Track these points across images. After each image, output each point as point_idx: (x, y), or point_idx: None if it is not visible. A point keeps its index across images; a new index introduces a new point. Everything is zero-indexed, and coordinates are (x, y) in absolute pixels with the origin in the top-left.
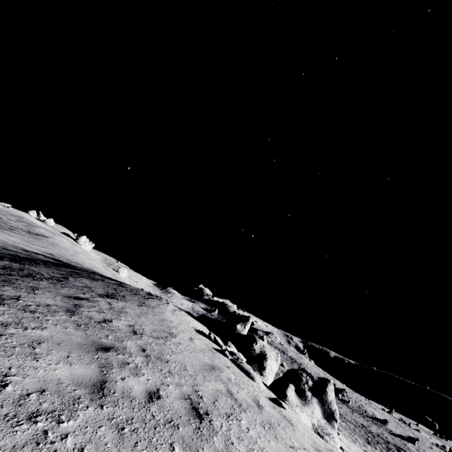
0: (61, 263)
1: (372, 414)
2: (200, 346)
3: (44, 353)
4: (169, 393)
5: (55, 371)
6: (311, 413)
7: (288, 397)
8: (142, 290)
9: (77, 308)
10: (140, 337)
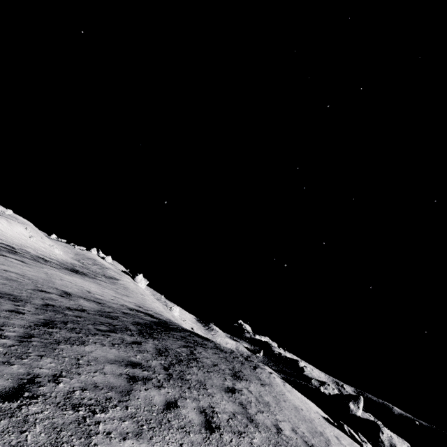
0: (159, 322)
1: None
2: None
3: None
4: None
5: None
6: None
7: None
8: (235, 352)
9: (247, 412)
10: None
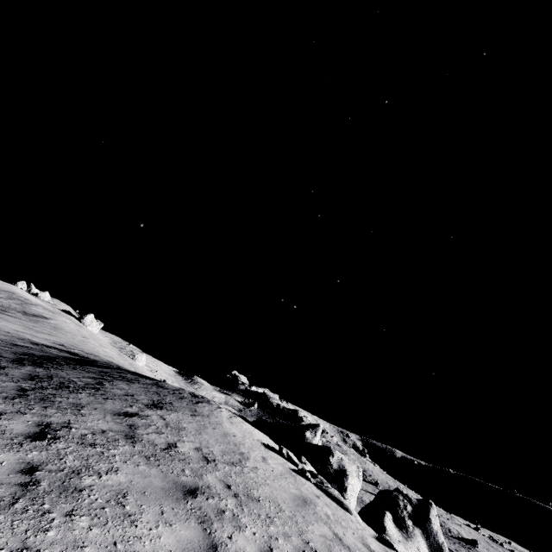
0: (80, 359)
1: (457, 533)
2: (277, 468)
3: (137, 511)
4: (284, 551)
5: (161, 540)
6: (417, 550)
7: (388, 531)
8: (183, 390)
9: (134, 431)
10: (216, 466)
